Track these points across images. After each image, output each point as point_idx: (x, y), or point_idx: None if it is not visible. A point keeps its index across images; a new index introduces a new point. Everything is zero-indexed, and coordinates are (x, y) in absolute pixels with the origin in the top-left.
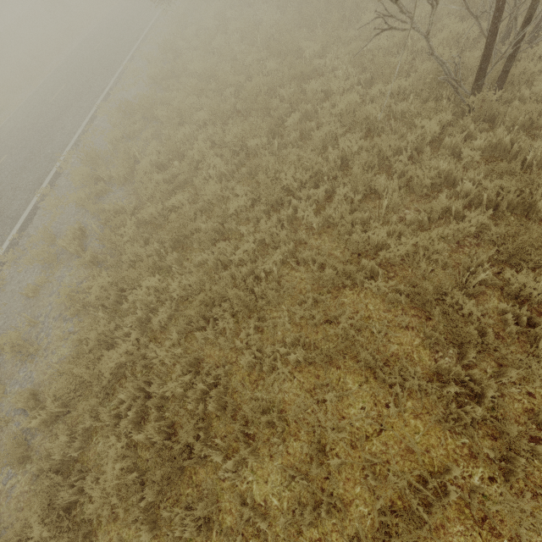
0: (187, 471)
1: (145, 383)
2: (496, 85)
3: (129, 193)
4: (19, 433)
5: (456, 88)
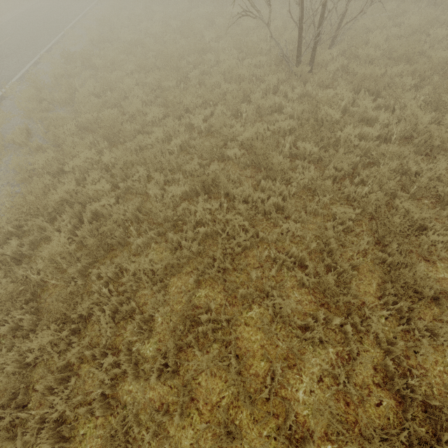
0: (110, 256)
1: (80, 214)
2: (309, 65)
3: (69, 112)
4: None
5: (288, 63)
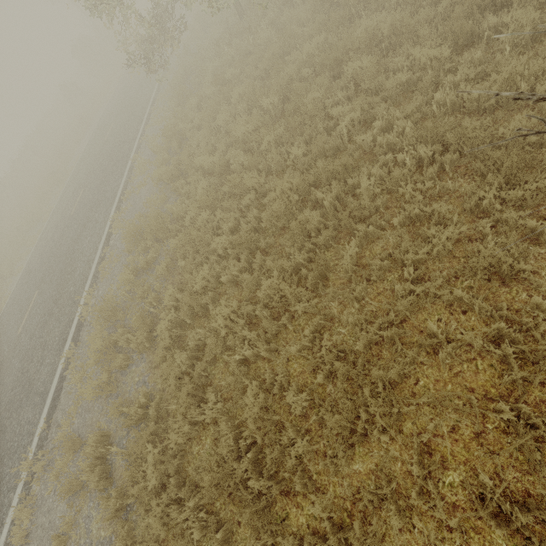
0: None
1: None
2: None
3: (151, 366)
4: None
5: None
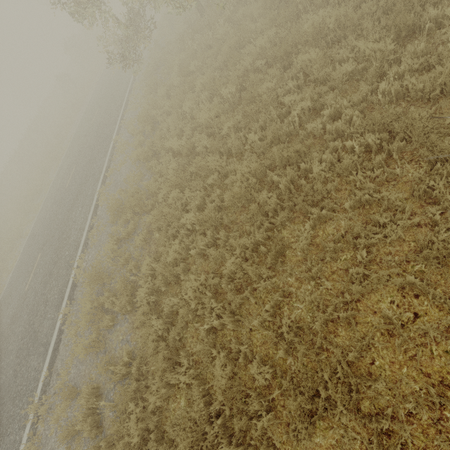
0: None
1: None
2: None
3: (133, 326)
4: None
5: None
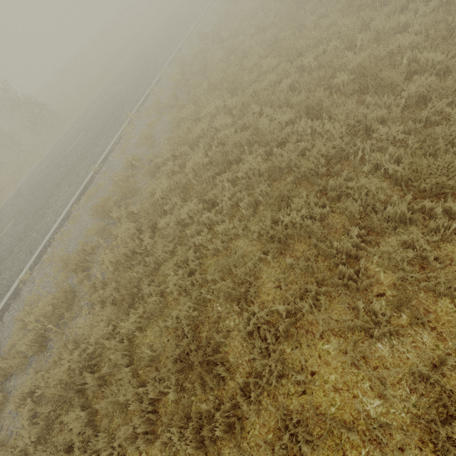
0: (228, 171)
1: (209, 145)
2: None
3: (202, 79)
4: (150, 166)
5: None
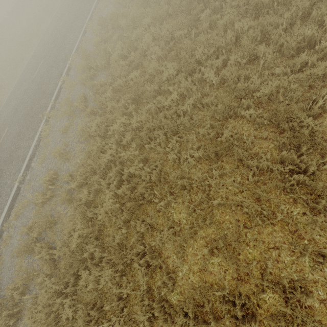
0: (142, 208)
1: (121, 170)
2: None
3: (107, 75)
4: (67, 190)
5: None
